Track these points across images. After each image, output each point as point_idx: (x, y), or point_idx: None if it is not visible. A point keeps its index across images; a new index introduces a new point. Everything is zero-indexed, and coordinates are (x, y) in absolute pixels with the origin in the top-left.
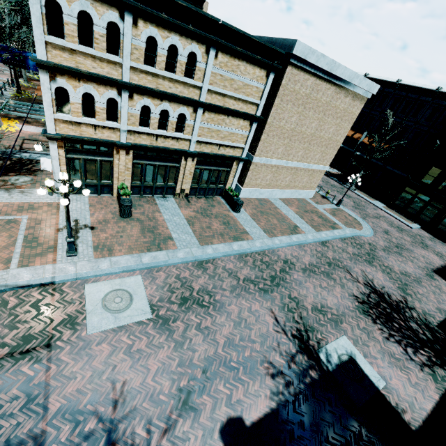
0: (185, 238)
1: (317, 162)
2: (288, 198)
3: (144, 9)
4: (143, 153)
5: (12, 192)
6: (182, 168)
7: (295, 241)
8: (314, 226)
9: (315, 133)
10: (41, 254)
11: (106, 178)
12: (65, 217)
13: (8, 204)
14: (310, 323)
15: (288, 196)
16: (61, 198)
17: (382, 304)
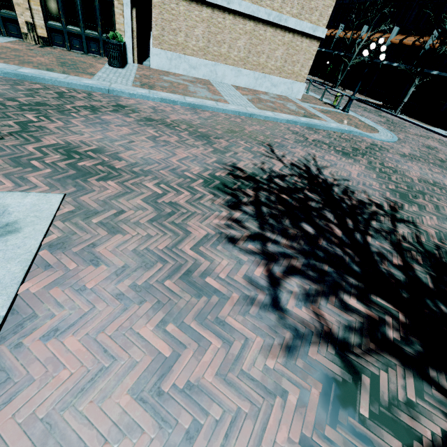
0: None
1: (298, 14)
2: (249, 88)
3: None
4: None
5: None
6: None
7: (186, 100)
8: (262, 107)
9: None
10: None
11: None
12: None
13: None
14: None
15: (250, 84)
16: None
17: (307, 194)
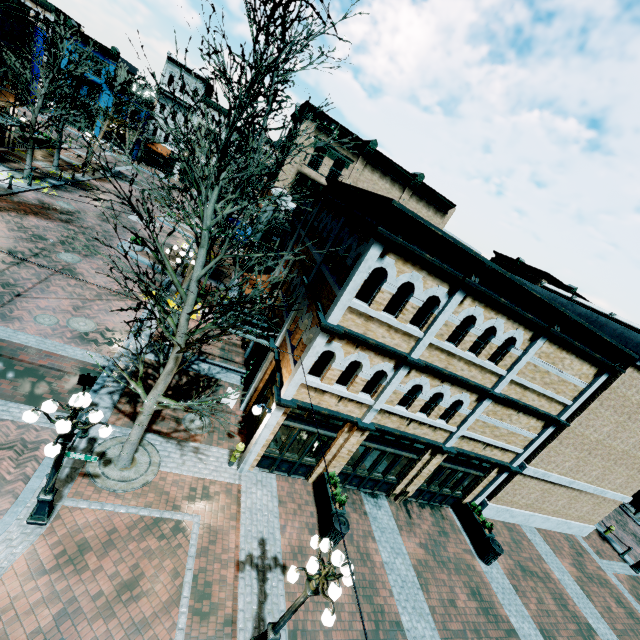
0: (422, 633)
1: (615, 488)
2: (549, 531)
3: (483, 290)
4: (379, 435)
5: (184, 450)
6: (420, 464)
7: None
8: (620, 634)
9: (629, 450)
10: (213, 638)
11: (311, 454)
12: (293, 607)
13: (177, 478)
14: None
15: (550, 526)
16: (327, 612)
17: None
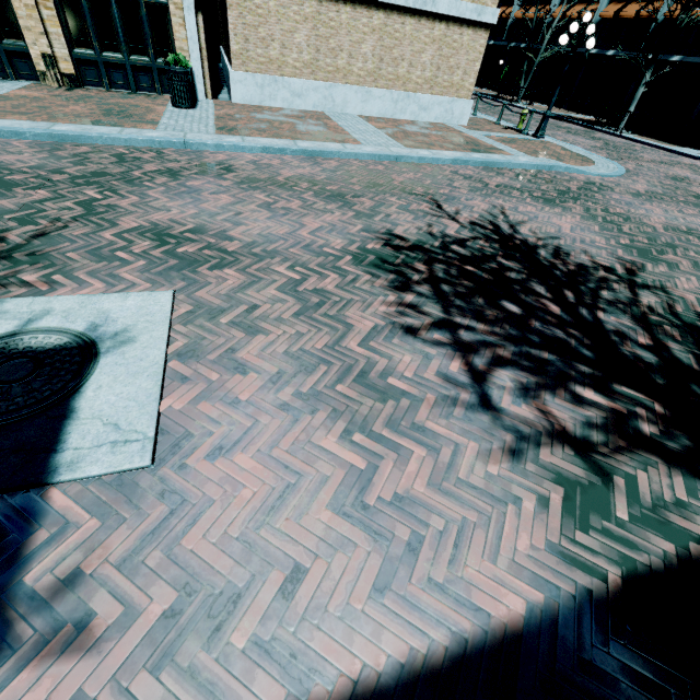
0: None
1: None
2: (386, 118)
3: None
4: None
5: None
6: None
7: (299, 146)
8: (411, 144)
9: None
10: None
11: None
12: None
13: None
14: (55, 249)
15: (386, 110)
16: None
17: (502, 262)
